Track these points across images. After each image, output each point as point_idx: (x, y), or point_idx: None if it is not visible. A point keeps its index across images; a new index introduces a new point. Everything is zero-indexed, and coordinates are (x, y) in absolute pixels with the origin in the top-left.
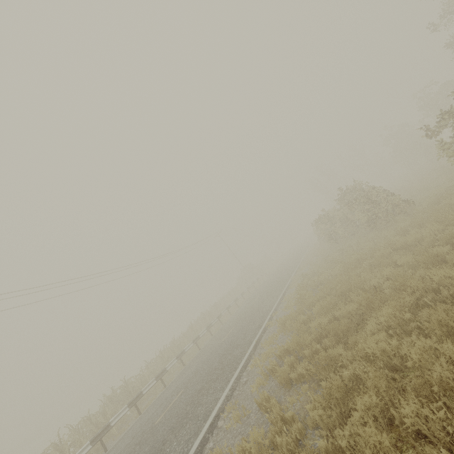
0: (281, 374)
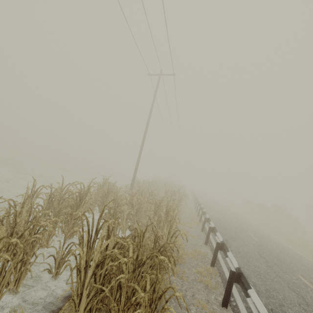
0: (307, 246)
